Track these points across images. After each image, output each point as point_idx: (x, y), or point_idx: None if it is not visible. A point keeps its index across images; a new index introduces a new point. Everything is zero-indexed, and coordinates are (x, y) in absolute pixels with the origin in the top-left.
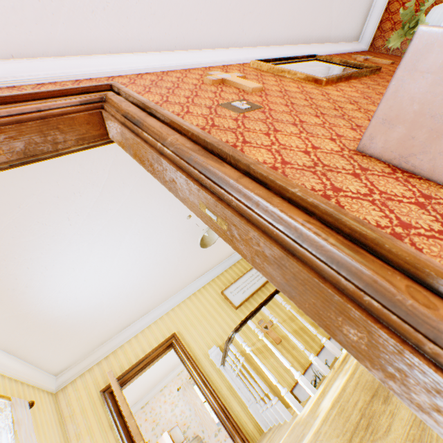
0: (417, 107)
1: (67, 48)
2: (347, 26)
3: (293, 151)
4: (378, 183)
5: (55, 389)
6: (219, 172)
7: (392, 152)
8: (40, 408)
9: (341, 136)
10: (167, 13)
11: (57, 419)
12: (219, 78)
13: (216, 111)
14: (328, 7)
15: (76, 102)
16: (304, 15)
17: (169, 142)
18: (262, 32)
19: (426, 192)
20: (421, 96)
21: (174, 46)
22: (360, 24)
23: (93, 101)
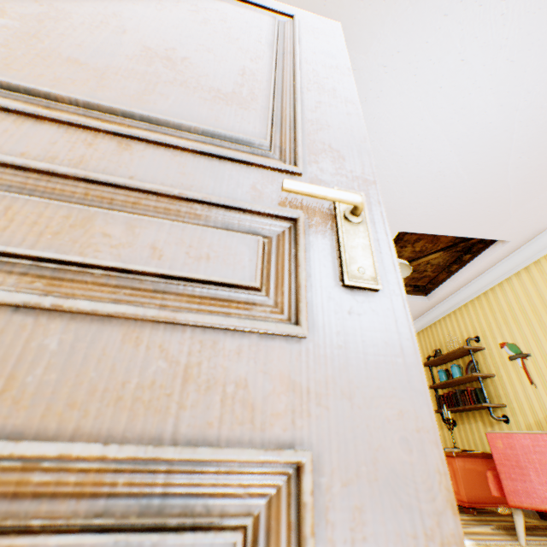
0: None
1: None
2: None
3: None
4: None
5: None
6: None
7: None
8: None
9: None
10: None
11: None
12: None
13: None
14: None
15: None
16: None
17: None
18: None
19: None
20: None
21: None
22: None
23: None
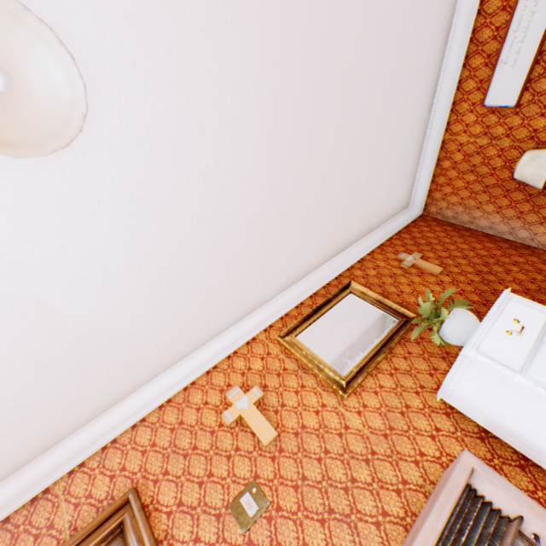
0: None
1: (94, 412)
2: (389, 207)
3: None
4: None
5: None
6: None
7: None
8: None
9: None
10: (185, 333)
11: None
12: (235, 416)
13: (224, 525)
14: (361, 214)
15: (98, 543)
16: (334, 236)
17: None
18: (289, 277)
19: None
20: None
21: (196, 345)
22: (406, 195)
23: (113, 531)
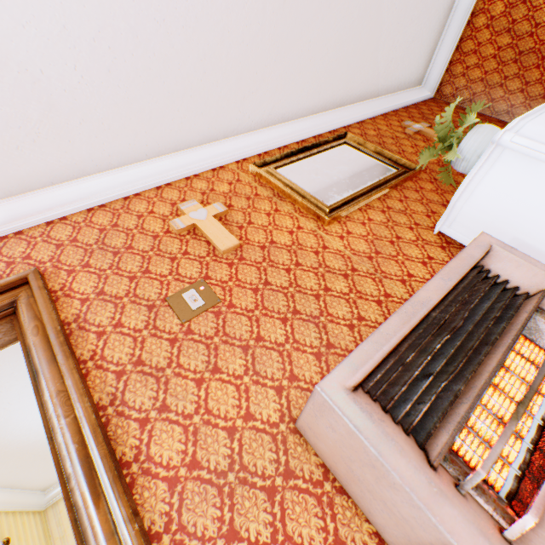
0: (332, 443)
1: None
2: (402, 72)
3: (216, 430)
4: (292, 512)
5: (44, 505)
6: (88, 521)
7: (323, 455)
8: (21, 538)
9: (295, 378)
10: (129, 122)
11: (44, 544)
12: (188, 224)
13: (157, 315)
14: (371, 59)
15: None
16: (336, 76)
17: (57, 432)
18: (274, 109)
19: (344, 533)
20: (333, 439)
21: (145, 154)
22: (423, 65)
23: (1, 309)
